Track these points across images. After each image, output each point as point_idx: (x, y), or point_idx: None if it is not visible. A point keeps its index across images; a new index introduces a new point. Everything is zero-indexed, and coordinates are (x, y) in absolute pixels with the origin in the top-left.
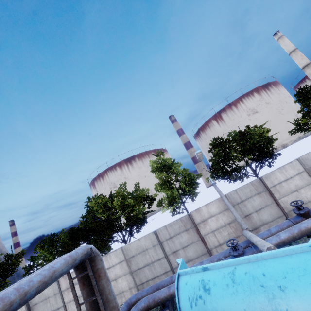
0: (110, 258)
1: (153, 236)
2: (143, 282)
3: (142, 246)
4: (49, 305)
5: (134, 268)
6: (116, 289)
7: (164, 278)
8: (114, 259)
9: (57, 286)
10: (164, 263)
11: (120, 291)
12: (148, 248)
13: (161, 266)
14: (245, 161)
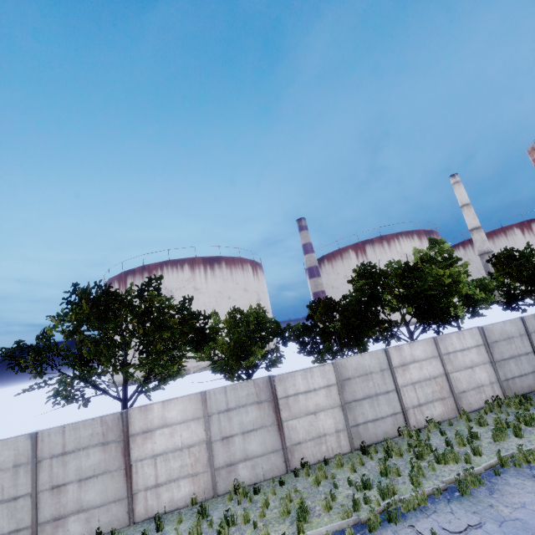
0: (463, 337)
1: (520, 323)
2: (508, 378)
3: (507, 332)
4: (372, 385)
5: (498, 358)
6: (473, 380)
7: (533, 378)
8: (469, 339)
9: (385, 358)
10: (532, 359)
11: (478, 384)
12: (515, 336)
13: (529, 362)
14: (534, 287)
